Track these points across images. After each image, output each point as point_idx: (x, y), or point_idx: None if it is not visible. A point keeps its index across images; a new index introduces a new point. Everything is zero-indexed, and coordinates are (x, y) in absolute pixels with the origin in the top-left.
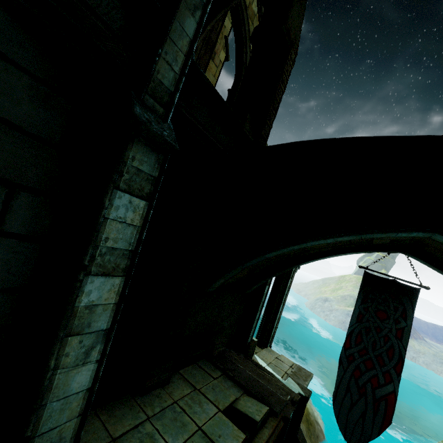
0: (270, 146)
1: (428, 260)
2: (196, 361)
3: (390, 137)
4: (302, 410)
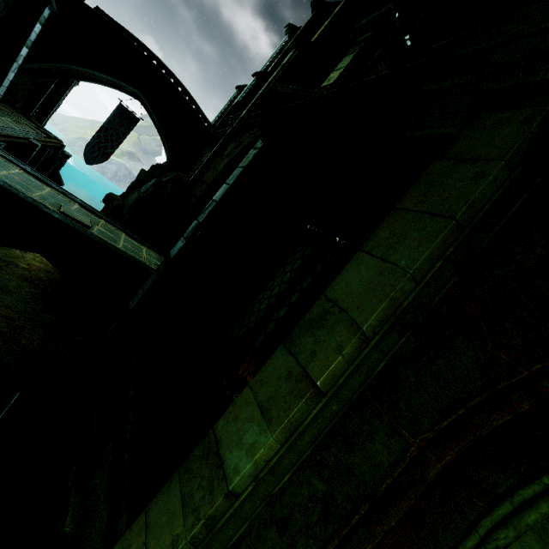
0: (88, 6)
1: (146, 108)
2: (6, 104)
3: (140, 50)
4: (64, 161)
